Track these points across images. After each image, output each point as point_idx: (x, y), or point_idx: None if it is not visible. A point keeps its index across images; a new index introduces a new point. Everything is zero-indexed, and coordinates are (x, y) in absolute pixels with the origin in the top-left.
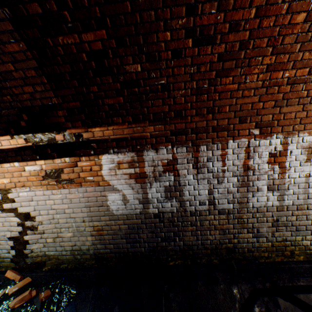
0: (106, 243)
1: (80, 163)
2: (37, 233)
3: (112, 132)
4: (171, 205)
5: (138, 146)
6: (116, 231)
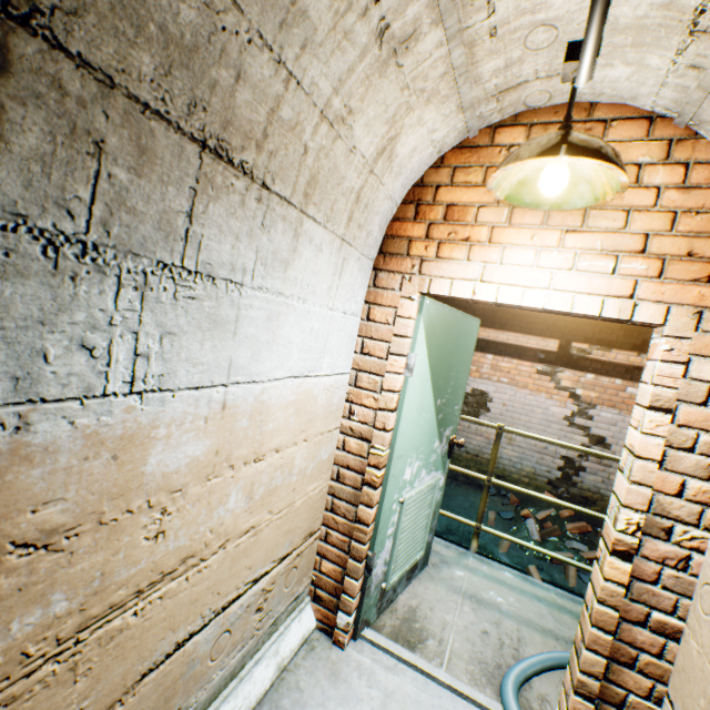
0: None
1: None
2: (602, 463)
3: None
4: None
5: None
6: None
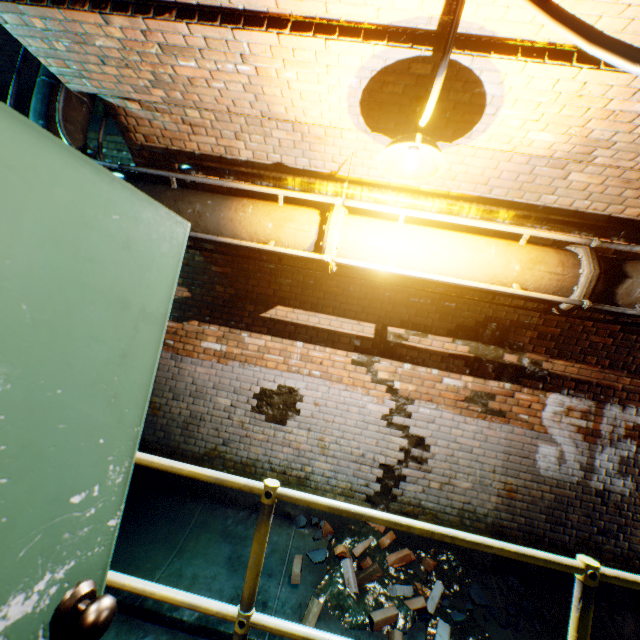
0: (514, 513)
1: (518, 394)
2: (423, 469)
3: (575, 370)
4: (622, 485)
5: (601, 396)
6: (535, 499)
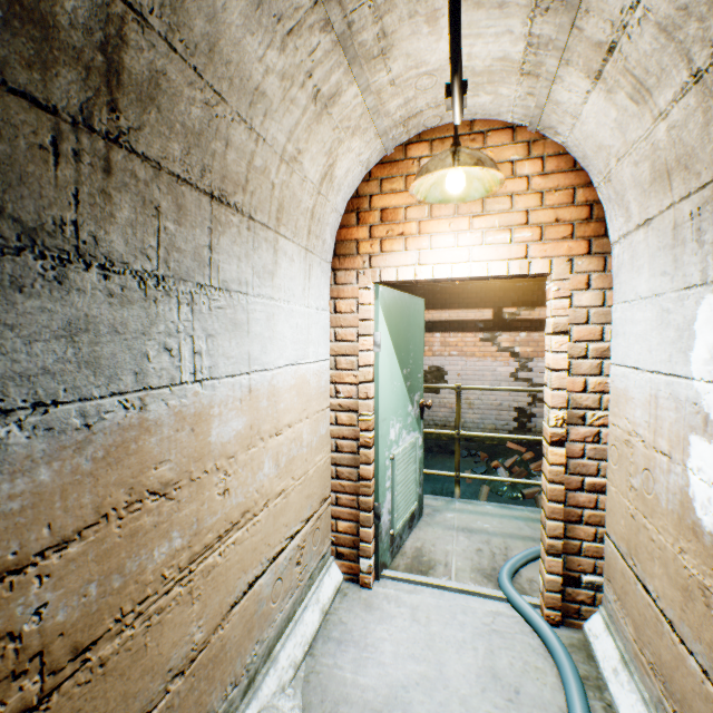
0: None
1: None
2: None
3: None
4: None
5: None
6: None
